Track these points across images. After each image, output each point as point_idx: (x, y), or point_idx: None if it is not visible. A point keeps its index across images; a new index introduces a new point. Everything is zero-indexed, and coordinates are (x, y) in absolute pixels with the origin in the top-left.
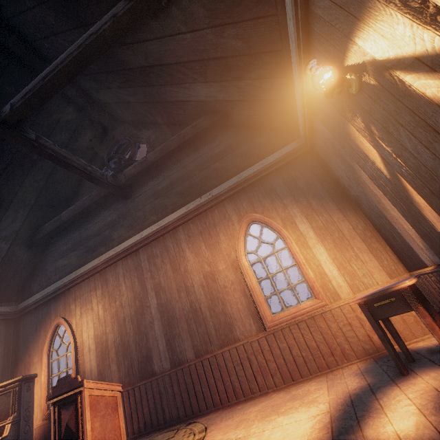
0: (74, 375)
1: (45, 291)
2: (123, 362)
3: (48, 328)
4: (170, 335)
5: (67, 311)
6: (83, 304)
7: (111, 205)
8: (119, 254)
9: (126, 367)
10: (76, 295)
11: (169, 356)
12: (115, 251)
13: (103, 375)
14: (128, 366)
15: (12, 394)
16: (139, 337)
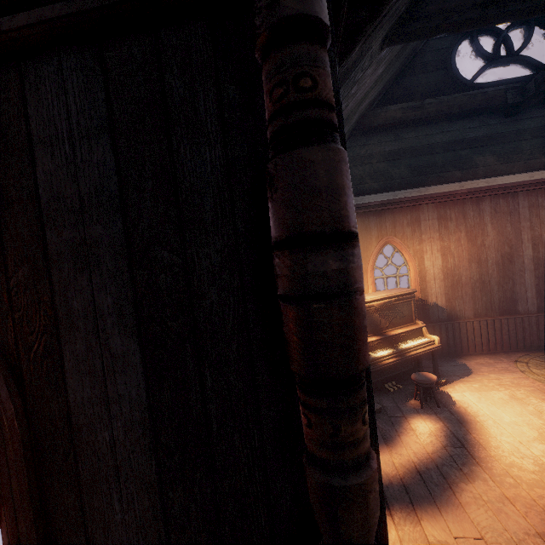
0: (418, 297)
1: (363, 199)
2: (480, 298)
3: (367, 244)
4: (542, 287)
5: (399, 232)
6: (425, 231)
7: (476, 115)
8: (493, 189)
9: (483, 302)
10: (414, 218)
11: (537, 303)
12: (488, 184)
13: (453, 304)
14: (486, 301)
15: (413, 303)
16: (503, 280)
